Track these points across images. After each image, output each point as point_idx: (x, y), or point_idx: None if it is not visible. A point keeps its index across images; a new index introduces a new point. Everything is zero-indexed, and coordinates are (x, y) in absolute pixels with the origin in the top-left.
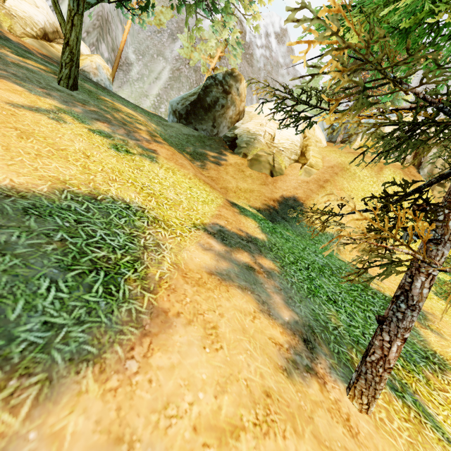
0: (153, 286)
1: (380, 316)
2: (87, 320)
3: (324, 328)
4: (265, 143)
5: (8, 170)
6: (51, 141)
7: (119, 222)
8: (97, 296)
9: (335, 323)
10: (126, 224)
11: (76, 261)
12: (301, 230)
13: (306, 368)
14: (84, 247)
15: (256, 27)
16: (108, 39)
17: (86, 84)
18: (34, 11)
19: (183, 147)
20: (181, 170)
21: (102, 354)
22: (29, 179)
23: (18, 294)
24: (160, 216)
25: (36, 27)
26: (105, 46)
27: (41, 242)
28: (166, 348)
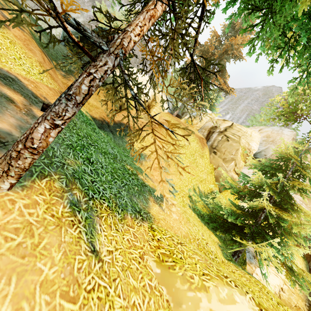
0: None
1: (44, 104)
2: None
3: (46, 155)
4: None
5: None
6: None
7: None
8: None
9: (68, 163)
10: None
11: None
12: (121, 142)
13: None
14: None
15: None
16: None
17: None
18: None
19: (57, 59)
20: (26, 50)
21: None
22: None
23: None
24: None
25: None
26: None
27: None
28: None
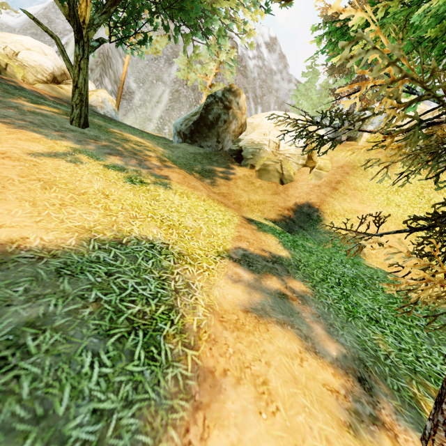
0: (193, 340)
1: None
2: (135, 399)
3: (375, 359)
4: (270, 152)
5: (37, 228)
6: (71, 186)
7: (147, 265)
8: (140, 364)
9: (385, 350)
10: (154, 267)
11: (113, 324)
12: (321, 237)
13: (371, 419)
14: (118, 304)
15: (251, 45)
16: (110, 73)
17: (95, 120)
18: (43, 59)
19: (191, 166)
20: (194, 192)
21: (158, 444)
22: (58, 234)
23: (63, 379)
24: (184, 250)
25: (46, 72)
26: (108, 80)
27: (77, 306)
28: (222, 422)
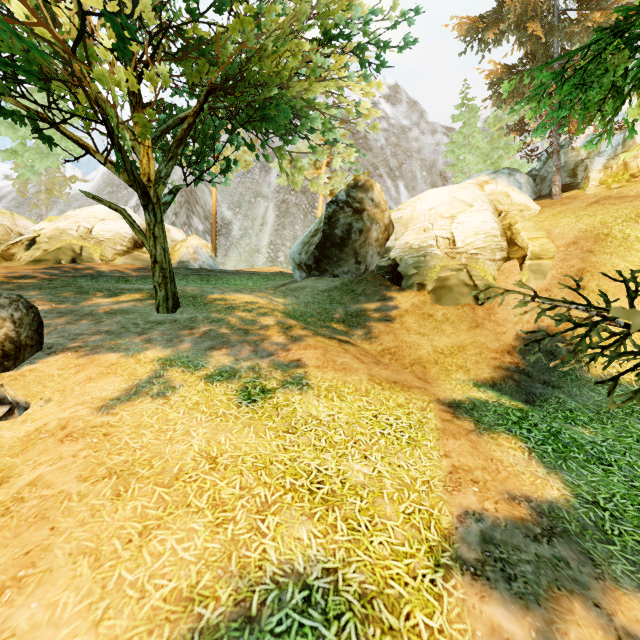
0: None
1: None
2: None
3: None
4: (443, 254)
5: None
6: (159, 464)
7: None
8: None
9: None
10: None
11: None
12: (595, 396)
13: None
14: None
15: (374, 124)
16: (198, 210)
17: (188, 288)
18: (119, 225)
19: (329, 314)
20: (347, 379)
21: None
22: None
23: None
24: (367, 577)
25: (125, 240)
26: (197, 219)
27: None
28: None
